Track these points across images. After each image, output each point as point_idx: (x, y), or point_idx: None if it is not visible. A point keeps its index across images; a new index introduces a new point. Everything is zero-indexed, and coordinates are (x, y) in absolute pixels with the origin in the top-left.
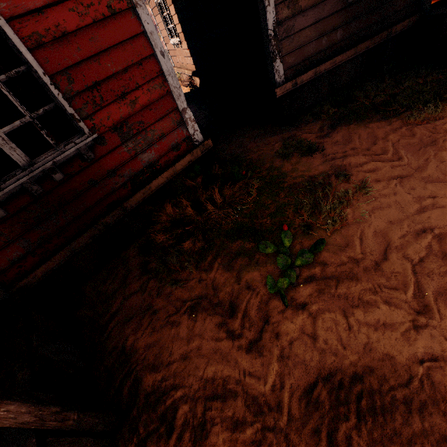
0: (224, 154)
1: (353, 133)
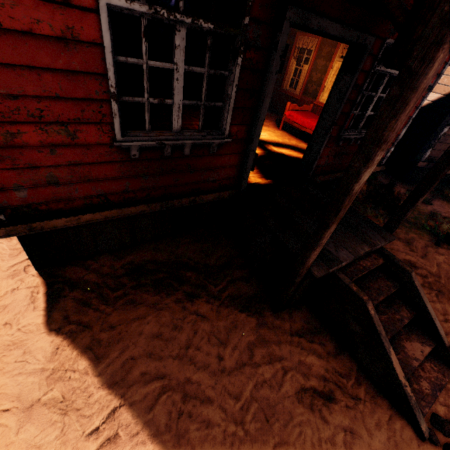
0: None
1: (446, 205)
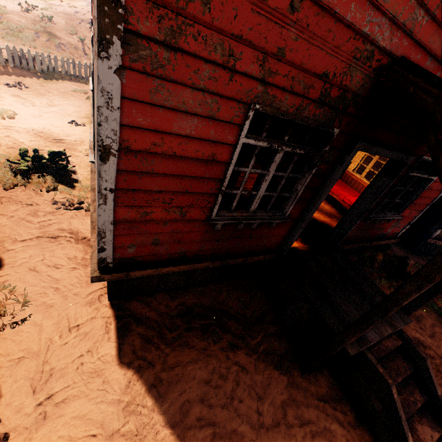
0: None
1: None
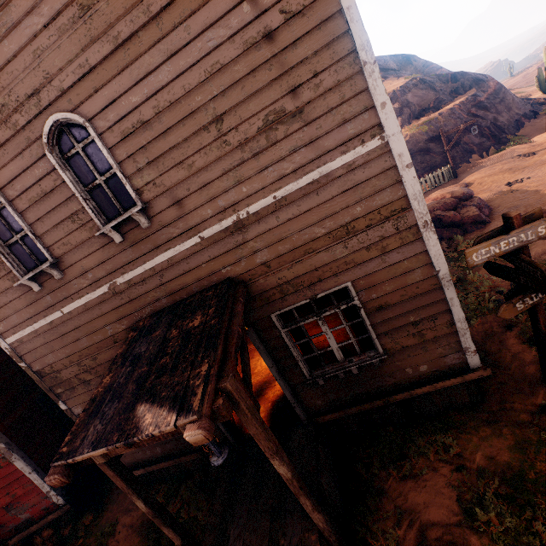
0: (114, 489)
1: None
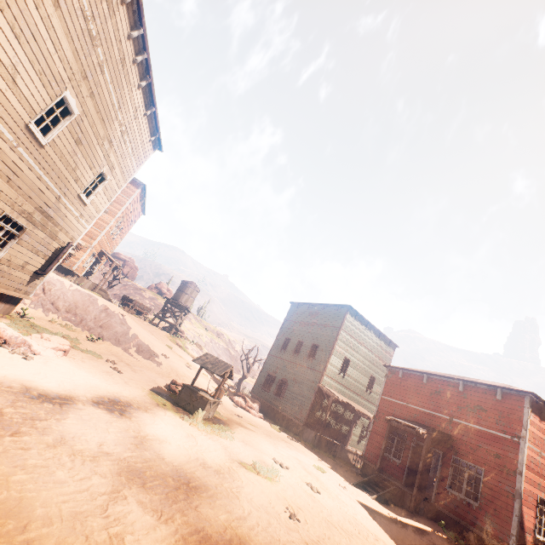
0: None
1: None
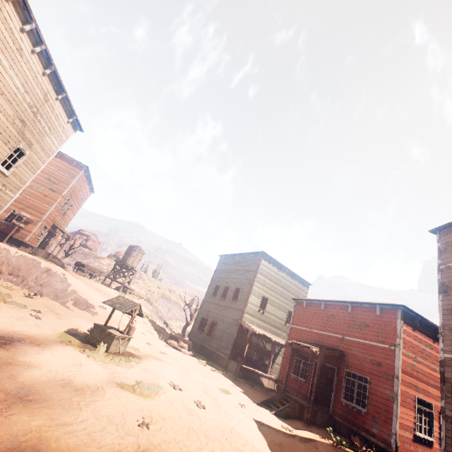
0: None
1: None
